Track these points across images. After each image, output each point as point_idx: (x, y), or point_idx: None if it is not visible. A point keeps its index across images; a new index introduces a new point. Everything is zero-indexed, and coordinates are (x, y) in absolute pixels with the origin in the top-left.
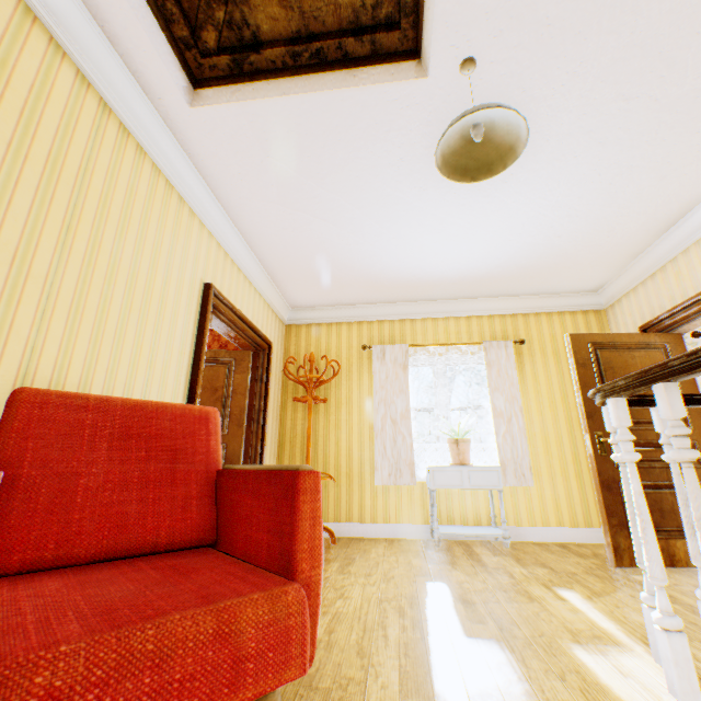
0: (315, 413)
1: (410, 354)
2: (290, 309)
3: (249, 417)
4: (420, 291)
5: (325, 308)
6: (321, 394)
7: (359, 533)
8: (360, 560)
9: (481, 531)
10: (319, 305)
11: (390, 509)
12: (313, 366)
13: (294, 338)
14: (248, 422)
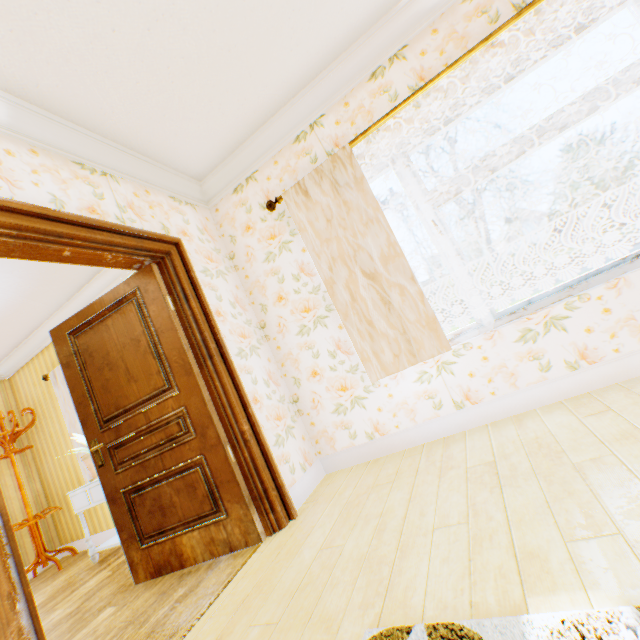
0: (50, 449)
1: None
2: None
3: None
4: (33, 310)
5: (13, 353)
6: (47, 431)
7: (104, 541)
8: None
9: None
10: (7, 353)
11: None
12: (3, 422)
13: (16, 389)
14: None
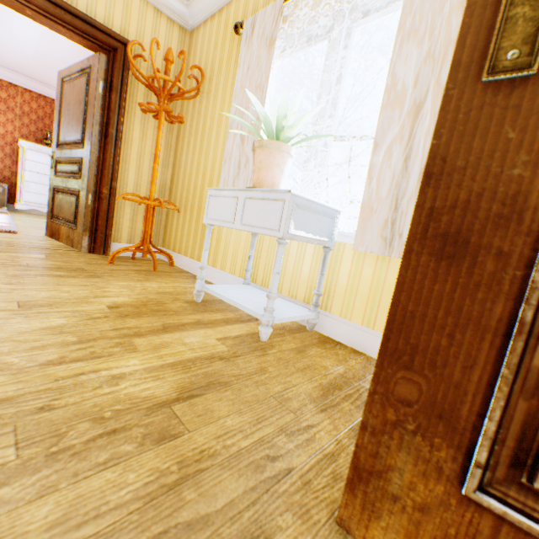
0: (195, 140)
1: (293, 18)
2: (187, 4)
3: (99, 132)
4: None
5: None
6: (202, 116)
7: None
8: (88, 280)
9: (254, 304)
10: None
11: (228, 256)
12: (169, 68)
13: (193, 49)
14: (99, 137)
